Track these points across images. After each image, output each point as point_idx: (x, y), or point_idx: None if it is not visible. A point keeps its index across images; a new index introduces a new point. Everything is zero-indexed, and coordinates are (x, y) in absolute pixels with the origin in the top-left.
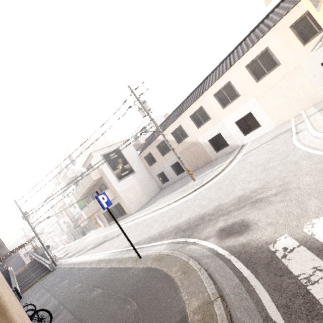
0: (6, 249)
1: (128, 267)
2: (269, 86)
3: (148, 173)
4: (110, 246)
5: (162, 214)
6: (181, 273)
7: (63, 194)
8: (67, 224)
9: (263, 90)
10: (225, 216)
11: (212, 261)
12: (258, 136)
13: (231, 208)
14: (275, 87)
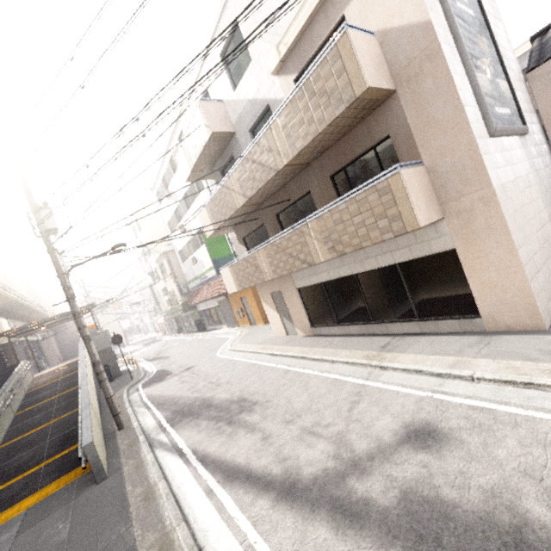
0: (44, 313)
1: None
2: None
3: (550, 163)
4: None
5: None
6: None
7: (173, 224)
8: (169, 297)
9: None
10: None
11: None
12: None
13: None
14: None
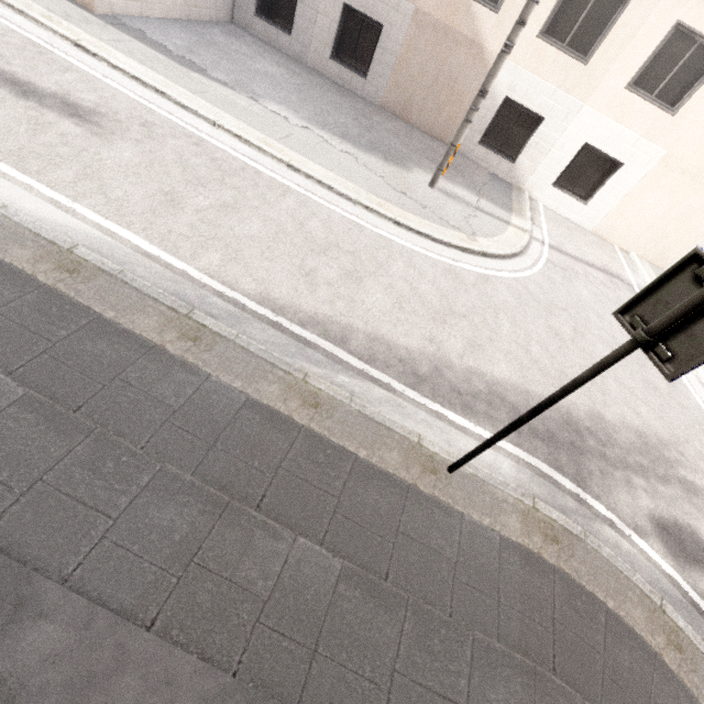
0: None
1: (412, 487)
2: (699, 170)
3: None
4: (63, 164)
5: (369, 246)
6: (670, 645)
7: None
8: None
9: (690, 163)
10: (643, 481)
11: (701, 627)
12: (561, 211)
13: (641, 460)
14: (696, 184)
